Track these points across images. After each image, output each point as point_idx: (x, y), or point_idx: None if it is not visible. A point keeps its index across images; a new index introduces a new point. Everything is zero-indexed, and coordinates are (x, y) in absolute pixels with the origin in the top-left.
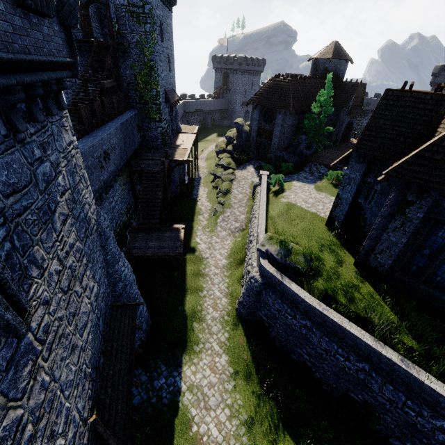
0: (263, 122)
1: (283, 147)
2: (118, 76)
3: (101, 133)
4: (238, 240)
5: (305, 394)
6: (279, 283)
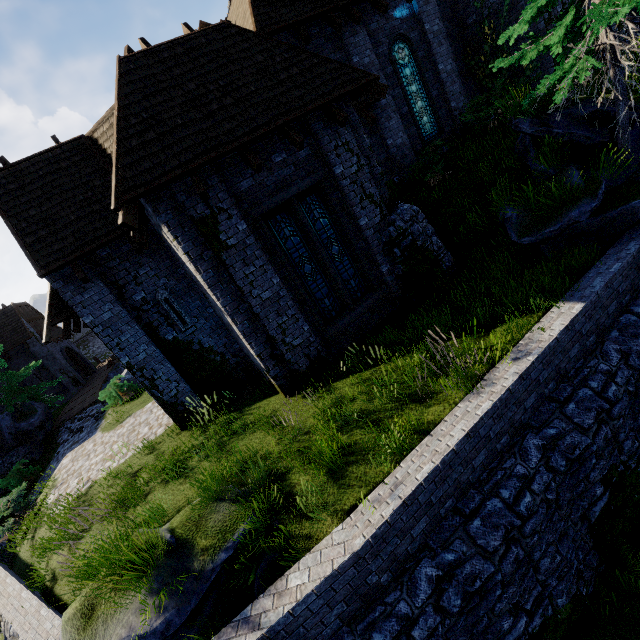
0: None
1: None
2: None
3: None
4: None
5: None
6: None
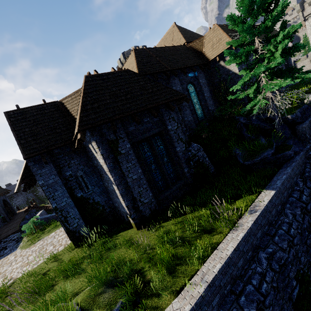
0: None
1: None
2: None
3: None
4: None
5: None
6: None
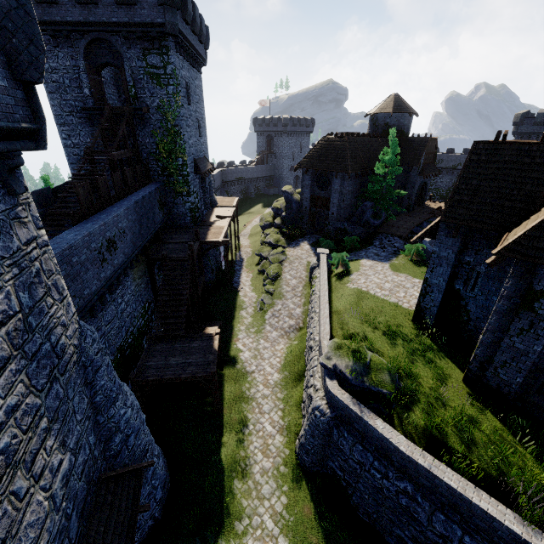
0: (316, 188)
1: (344, 217)
2: (135, 146)
3: (105, 215)
4: (294, 344)
5: None
6: (356, 418)
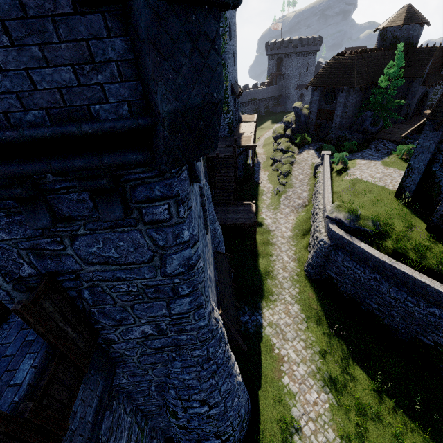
0: (323, 103)
1: (345, 127)
2: None
3: None
4: (301, 216)
5: (373, 338)
6: (348, 243)
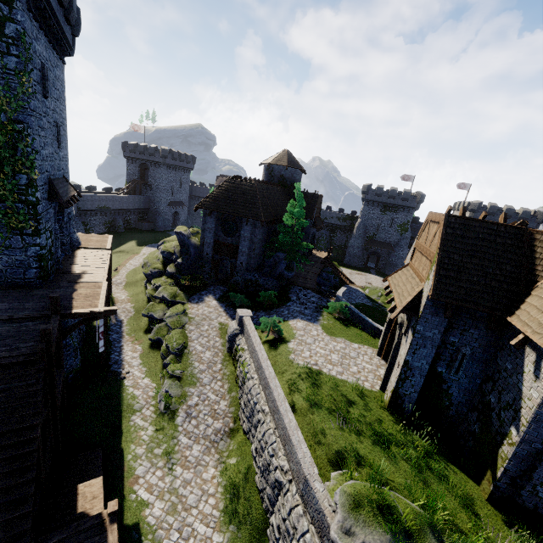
0: (221, 233)
1: (253, 267)
2: None
3: None
4: (231, 463)
5: None
6: None
